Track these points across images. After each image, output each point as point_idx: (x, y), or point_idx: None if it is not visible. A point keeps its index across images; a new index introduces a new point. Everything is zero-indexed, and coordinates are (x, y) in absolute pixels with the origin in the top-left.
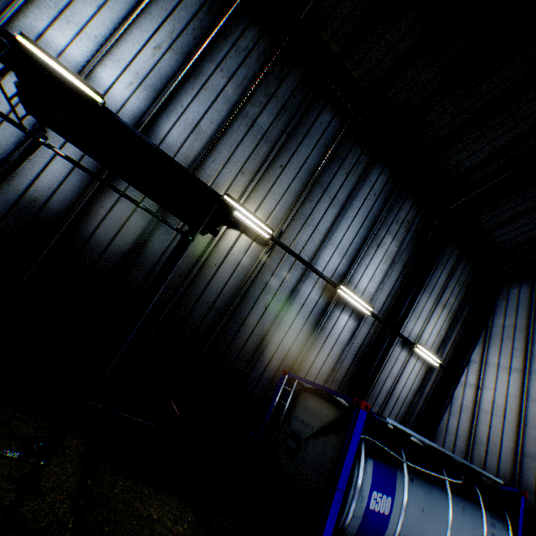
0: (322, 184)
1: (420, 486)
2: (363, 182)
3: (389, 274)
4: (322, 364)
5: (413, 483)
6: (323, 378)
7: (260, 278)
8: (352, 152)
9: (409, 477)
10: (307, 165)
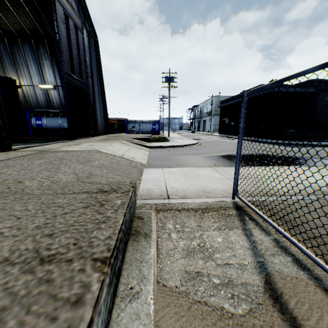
0: (17, 63)
1: (49, 118)
2: (24, 53)
3: (53, 72)
4: (58, 106)
5: (47, 118)
6: (61, 109)
7: (26, 95)
8: (14, 48)
9: (46, 117)
10: (10, 62)
